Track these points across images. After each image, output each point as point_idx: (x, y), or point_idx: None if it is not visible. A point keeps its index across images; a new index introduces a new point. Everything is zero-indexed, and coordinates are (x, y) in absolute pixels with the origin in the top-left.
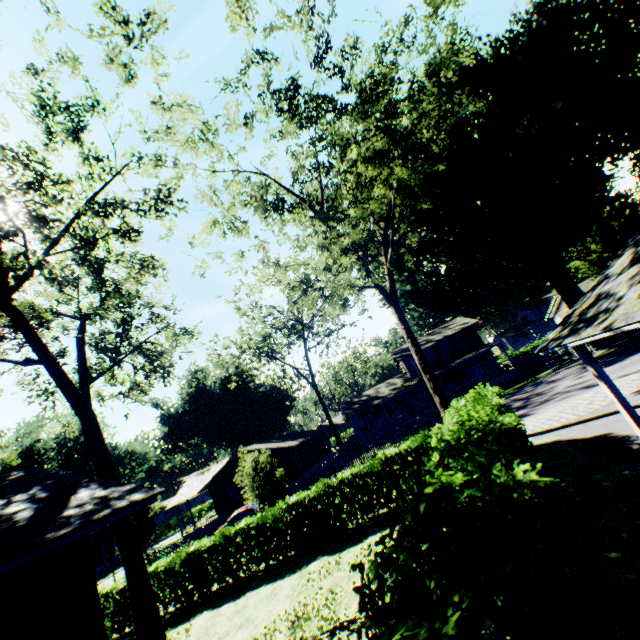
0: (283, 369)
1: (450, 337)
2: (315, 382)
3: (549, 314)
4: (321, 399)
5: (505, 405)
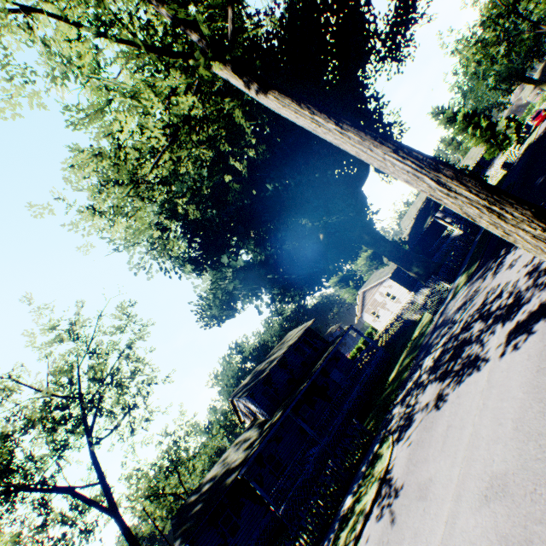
0: (44, 506)
1: (294, 346)
2: (114, 502)
3: (357, 314)
4: (129, 532)
5: (451, 348)
